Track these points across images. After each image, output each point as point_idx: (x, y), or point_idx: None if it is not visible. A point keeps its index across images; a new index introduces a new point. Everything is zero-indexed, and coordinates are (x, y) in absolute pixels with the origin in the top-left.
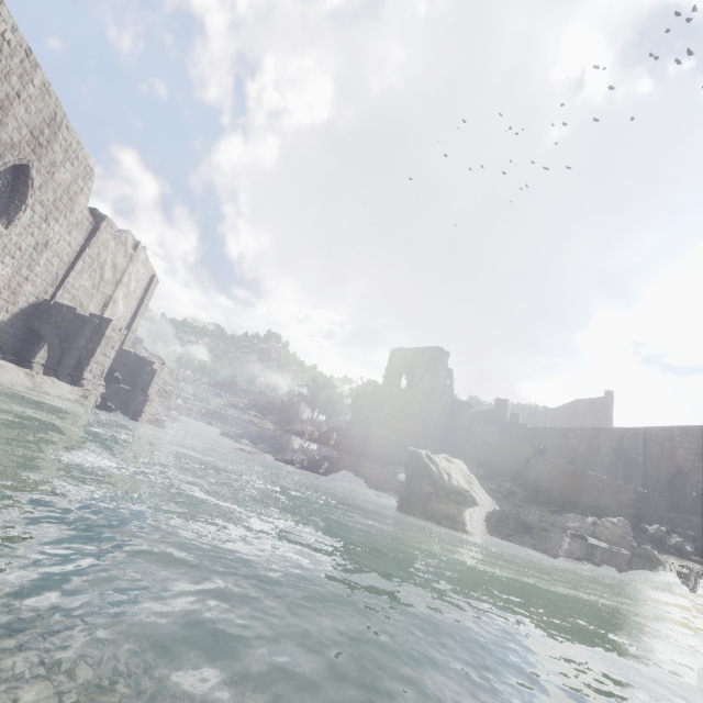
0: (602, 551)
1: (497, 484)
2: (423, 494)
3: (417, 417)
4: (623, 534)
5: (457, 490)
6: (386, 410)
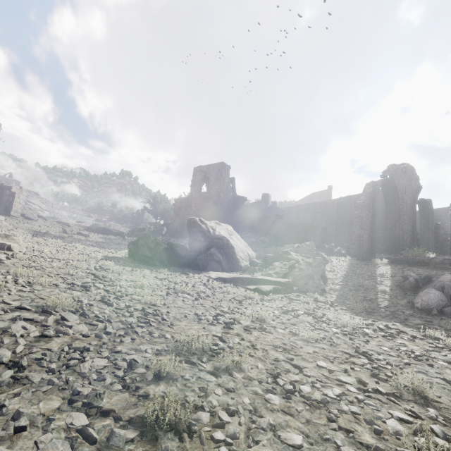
0: (296, 257)
1: (256, 239)
2: (198, 242)
3: (212, 209)
4: (310, 249)
5: (218, 237)
6: (193, 207)
